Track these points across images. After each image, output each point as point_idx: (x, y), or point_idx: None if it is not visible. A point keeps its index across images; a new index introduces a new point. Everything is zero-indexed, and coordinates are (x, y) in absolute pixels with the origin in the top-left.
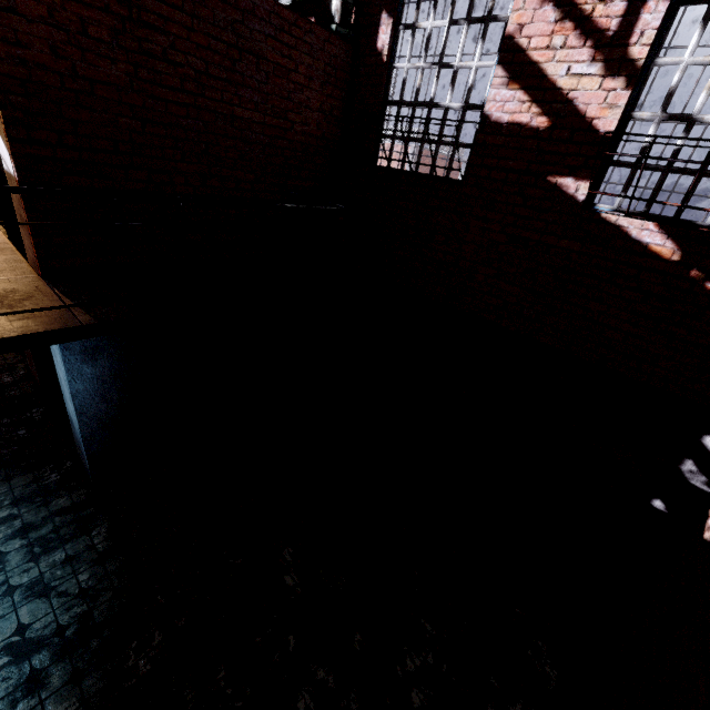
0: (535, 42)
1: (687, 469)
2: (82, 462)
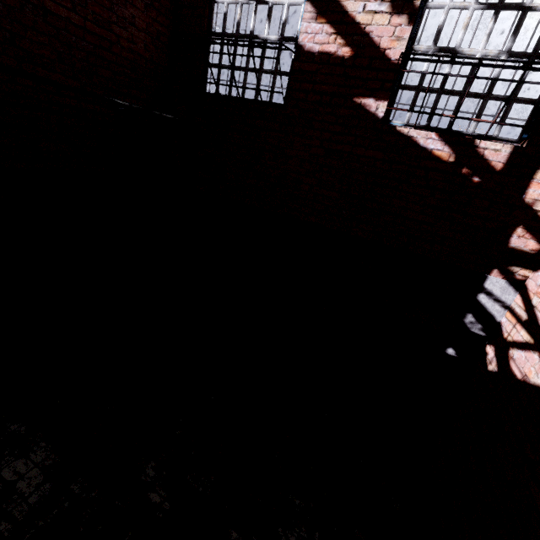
0: None
1: (468, 321)
2: None
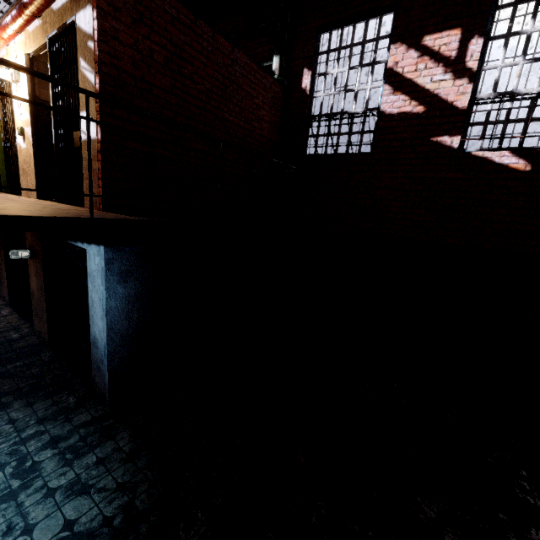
0: (407, 69)
1: None
2: (97, 383)
